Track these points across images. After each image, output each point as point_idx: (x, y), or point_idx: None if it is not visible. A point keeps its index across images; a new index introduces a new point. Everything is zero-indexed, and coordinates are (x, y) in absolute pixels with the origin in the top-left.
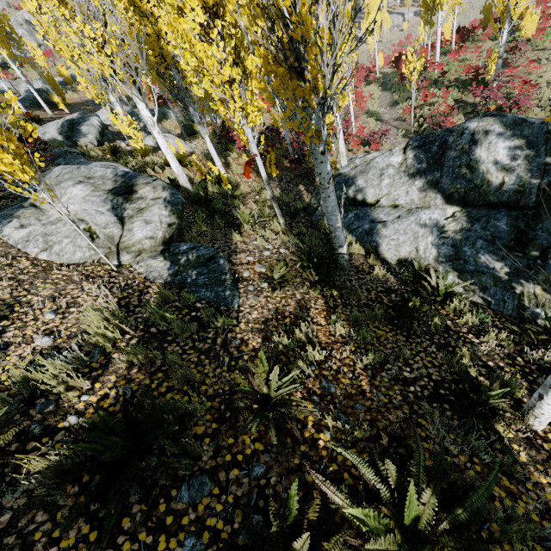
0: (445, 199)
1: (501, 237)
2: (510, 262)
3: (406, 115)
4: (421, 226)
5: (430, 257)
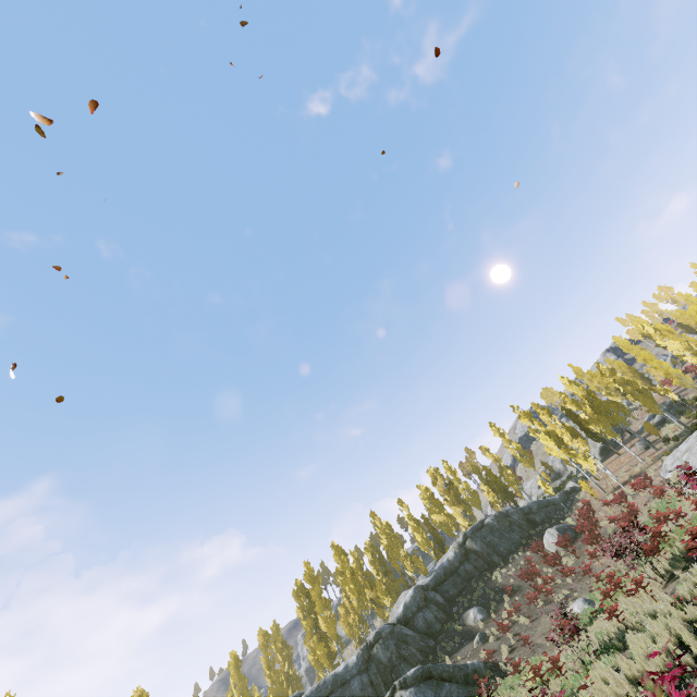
0: None
1: None
2: None
3: None
4: None
5: None
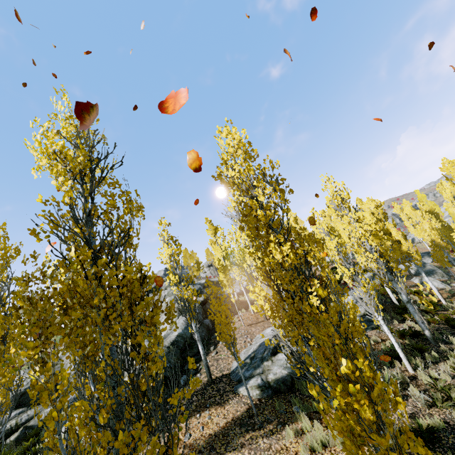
0: None
1: None
2: None
3: None
4: None
5: None
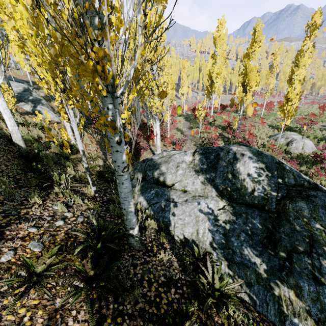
0: (218, 193)
1: (257, 233)
2: (266, 259)
3: (196, 135)
4: (201, 212)
5: (207, 242)
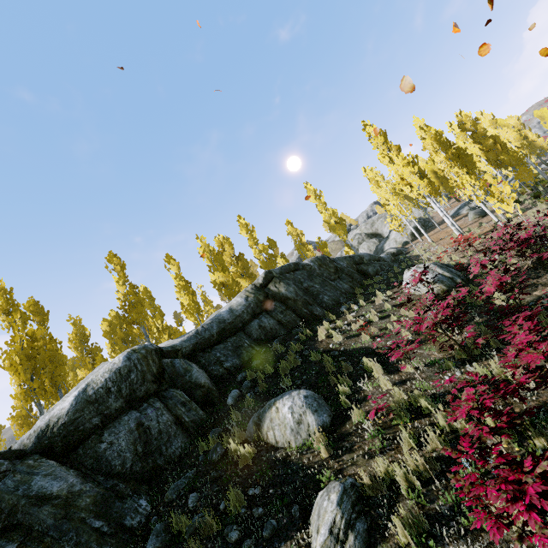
0: None
1: None
2: None
3: None
4: None
5: None
